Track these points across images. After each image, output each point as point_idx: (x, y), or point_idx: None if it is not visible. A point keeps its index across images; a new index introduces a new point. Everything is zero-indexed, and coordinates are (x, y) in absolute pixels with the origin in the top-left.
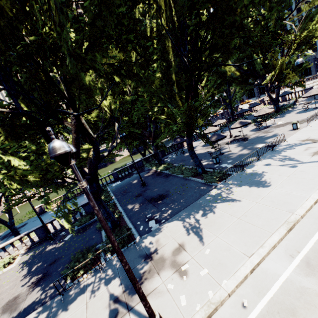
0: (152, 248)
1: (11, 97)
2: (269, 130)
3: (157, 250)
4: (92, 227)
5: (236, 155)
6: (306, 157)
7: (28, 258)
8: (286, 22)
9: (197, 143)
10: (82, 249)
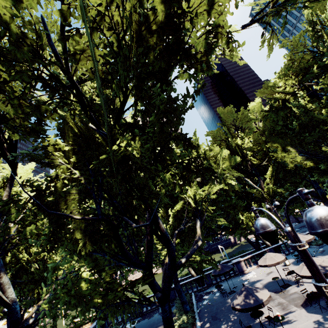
0: None
1: None
2: None
3: None
4: None
5: None
6: None
7: None
8: None
9: (263, 271)
10: None
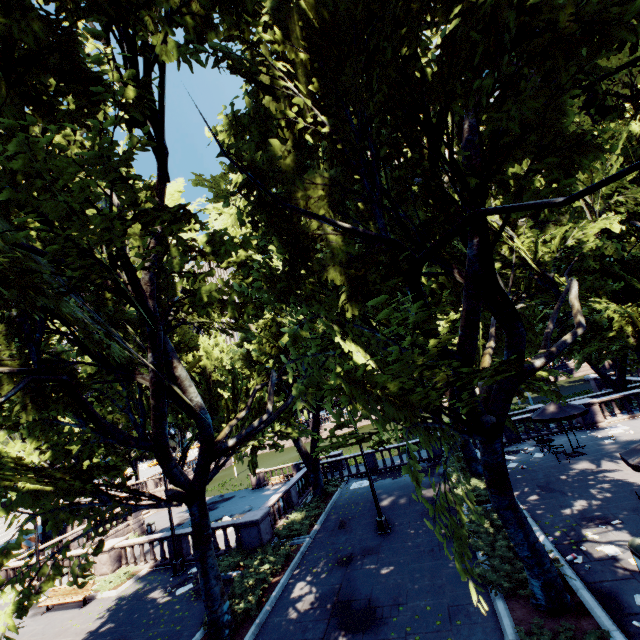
0: None
1: (30, 345)
2: None
3: None
4: None
5: None
6: None
7: (130, 593)
8: None
9: None
10: None
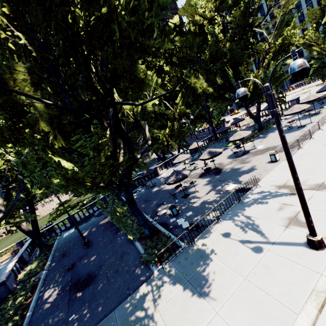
0: None
1: None
2: (246, 159)
3: None
4: None
5: (200, 202)
6: (277, 229)
7: None
8: (257, 29)
9: (172, 170)
10: None
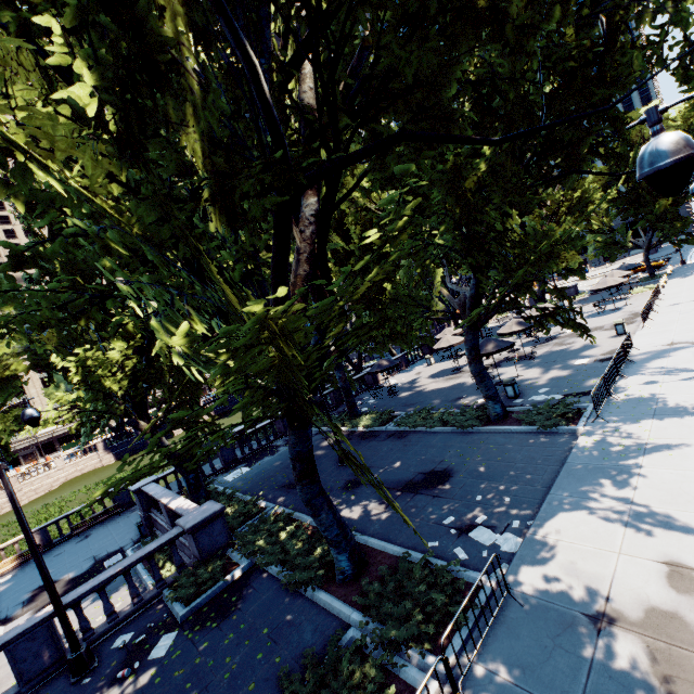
0: (583, 593)
1: None
2: (564, 342)
3: (605, 593)
4: (253, 591)
5: (546, 380)
6: None
7: None
8: None
9: (408, 375)
10: (274, 669)
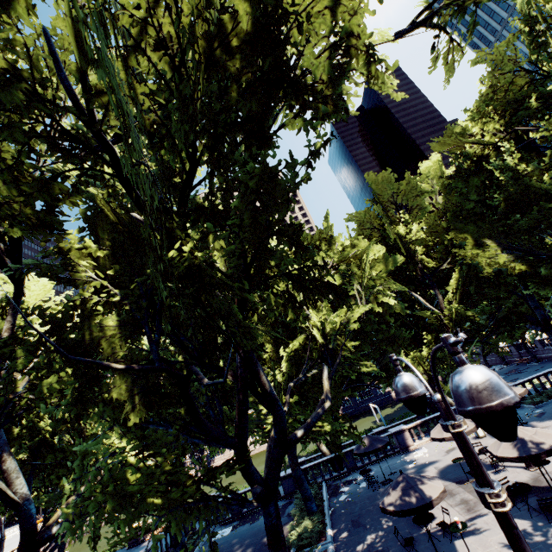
0: None
1: None
2: None
3: None
4: None
5: None
6: None
7: None
8: None
9: (441, 447)
10: None
